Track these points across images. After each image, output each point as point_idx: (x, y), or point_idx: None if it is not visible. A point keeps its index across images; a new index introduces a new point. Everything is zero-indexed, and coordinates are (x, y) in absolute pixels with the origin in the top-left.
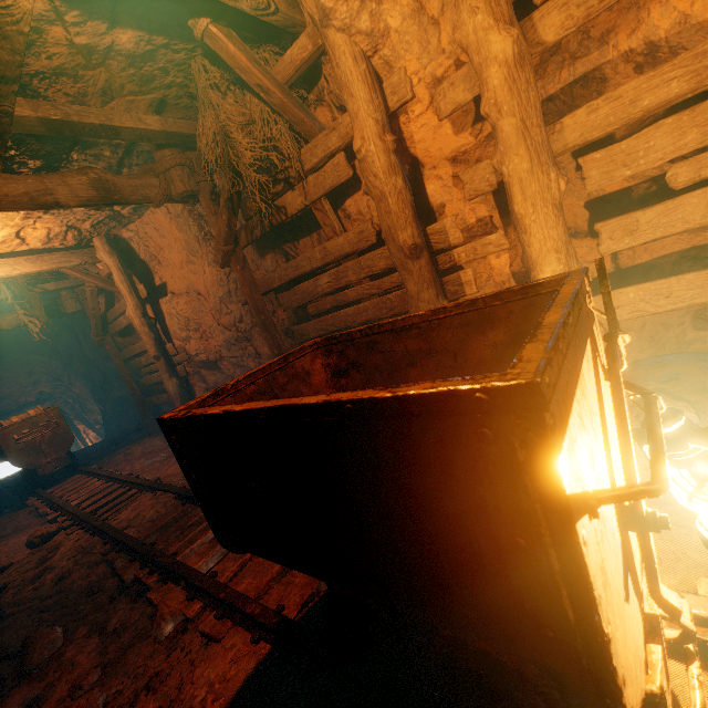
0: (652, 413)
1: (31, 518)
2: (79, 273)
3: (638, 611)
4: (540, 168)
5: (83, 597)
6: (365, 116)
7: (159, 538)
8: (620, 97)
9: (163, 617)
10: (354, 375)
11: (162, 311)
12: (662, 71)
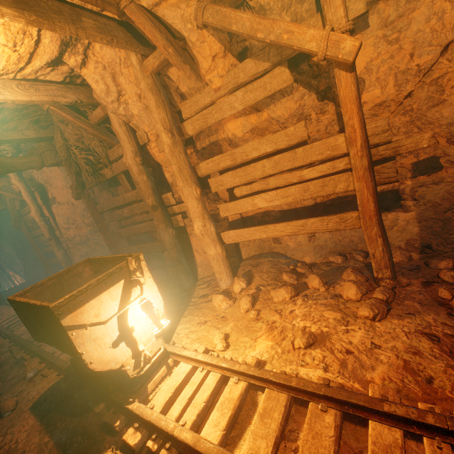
0: (132, 301)
1: None
2: (1, 191)
3: (129, 351)
4: (188, 185)
5: None
6: (127, 149)
7: None
8: (214, 161)
9: (28, 371)
10: (100, 273)
11: (53, 212)
12: (224, 155)
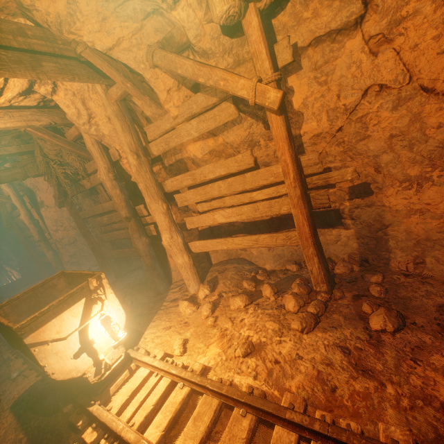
0: (91, 317)
1: None
2: None
3: (91, 360)
4: (154, 201)
5: None
6: (100, 165)
7: None
8: (178, 179)
9: (12, 371)
10: (73, 285)
11: (42, 215)
12: (186, 175)
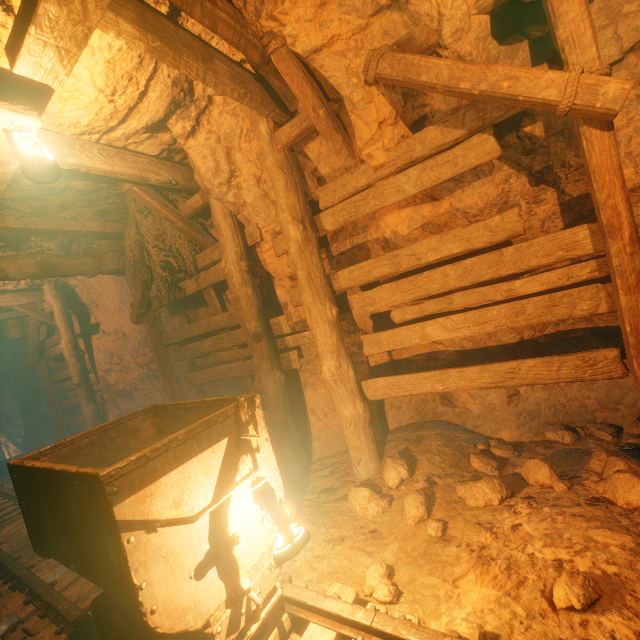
0: (240, 480)
1: None
2: (25, 309)
3: (223, 589)
4: (319, 301)
5: None
6: (229, 249)
7: (26, 552)
8: (363, 268)
9: None
10: (168, 433)
11: (92, 345)
12: (380, 259)
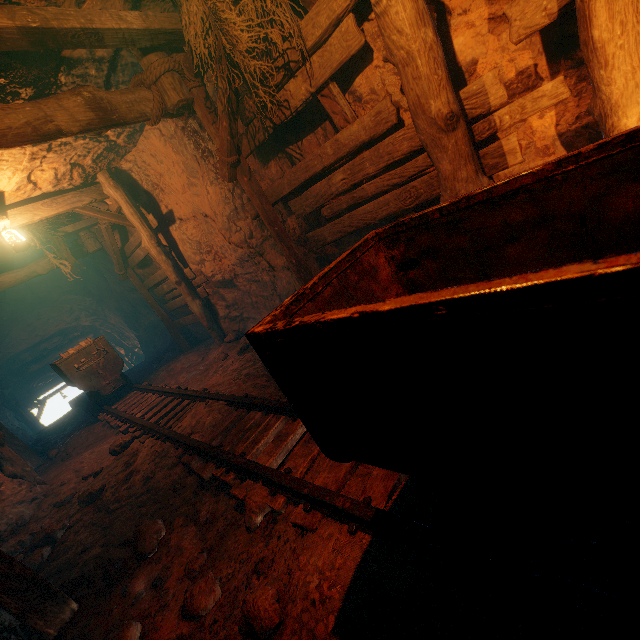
0: None
1: (105, 430)
2: (91, 212)
3: None
4: None
5: (171, 493)
6: None
7: (224, 441)
8: None
9: (252, 511)
10: (427, 265)
11: (173, 238)
12: None
